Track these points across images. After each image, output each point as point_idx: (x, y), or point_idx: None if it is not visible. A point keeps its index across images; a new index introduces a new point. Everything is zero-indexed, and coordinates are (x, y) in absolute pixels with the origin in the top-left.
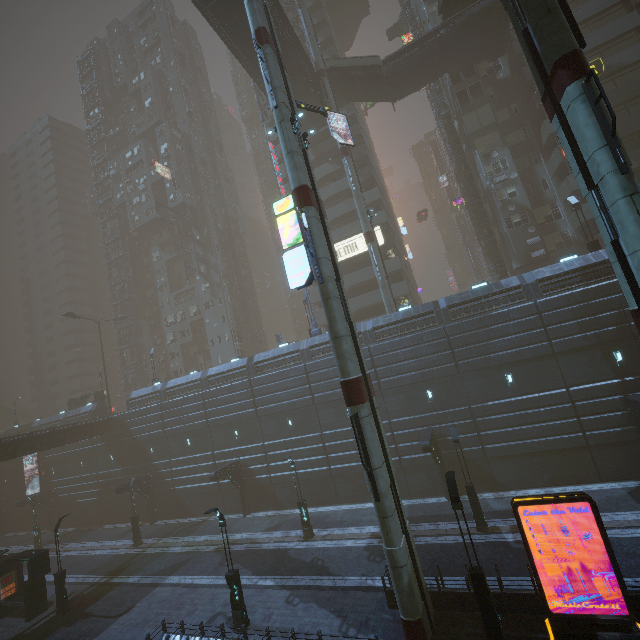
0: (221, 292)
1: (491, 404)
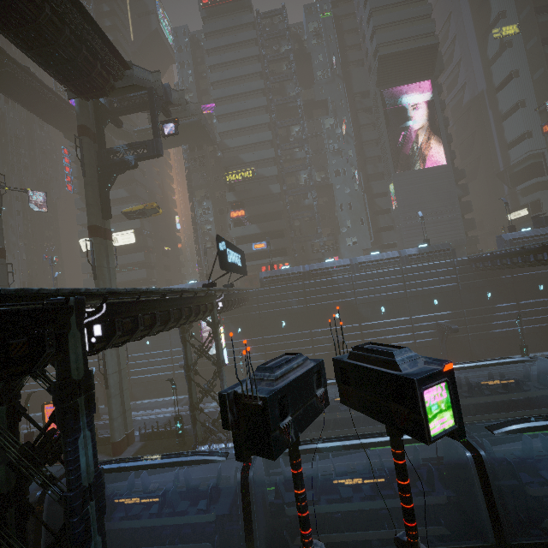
0: (16, 250)
1: (137, 355)
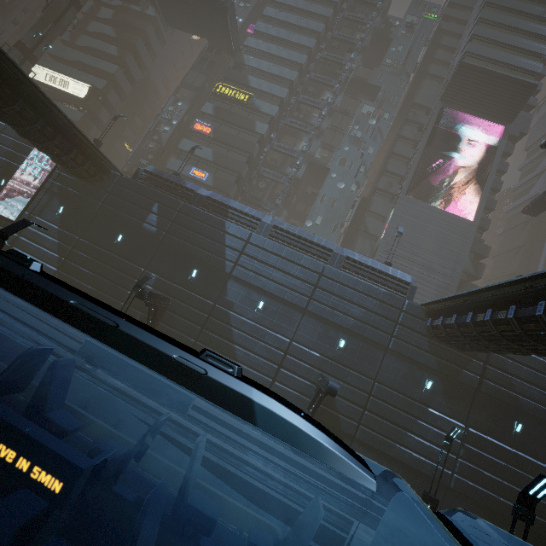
0: None
1: None
